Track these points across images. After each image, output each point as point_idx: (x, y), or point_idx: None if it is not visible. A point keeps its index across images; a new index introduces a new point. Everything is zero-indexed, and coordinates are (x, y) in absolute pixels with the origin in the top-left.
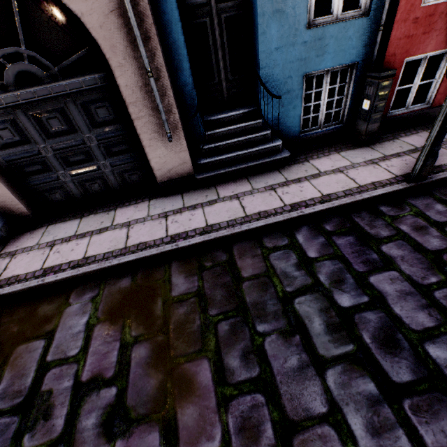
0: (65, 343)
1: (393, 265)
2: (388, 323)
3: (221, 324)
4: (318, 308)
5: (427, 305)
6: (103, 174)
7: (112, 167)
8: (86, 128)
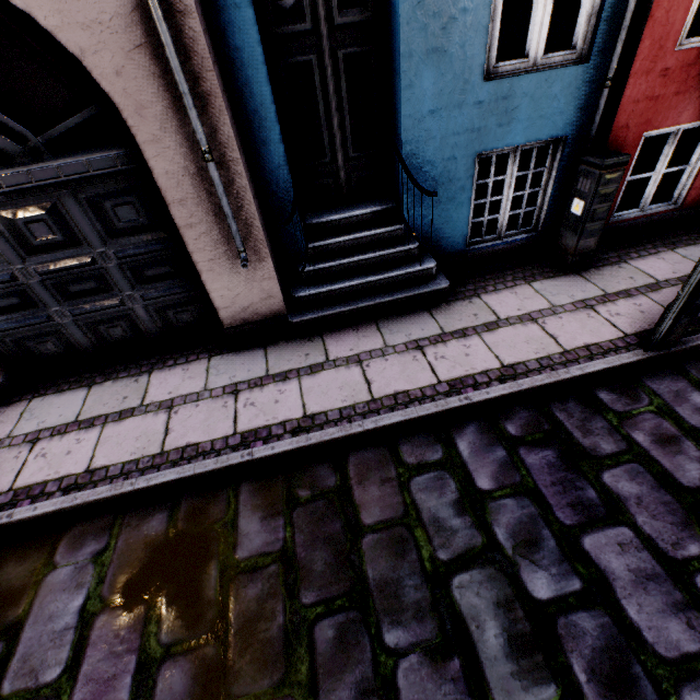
0: (38, 653)
1: (623, 513)
2: (617, 639)
3: (320, 625)
4: (493, 599)
5: (683, 604)
6: (130, 312)
7: (145, 300)
8: (98, 239)
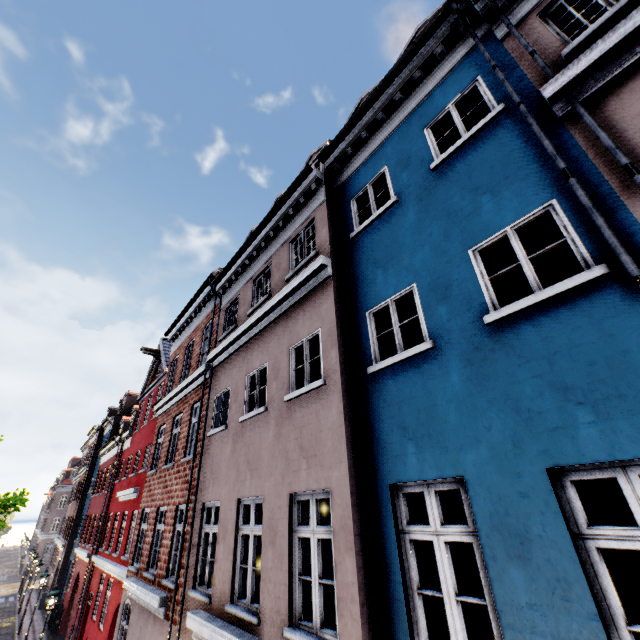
0: None
1: None
2: None
3: None
4: None
5: None
6: None
7: None
8: None
